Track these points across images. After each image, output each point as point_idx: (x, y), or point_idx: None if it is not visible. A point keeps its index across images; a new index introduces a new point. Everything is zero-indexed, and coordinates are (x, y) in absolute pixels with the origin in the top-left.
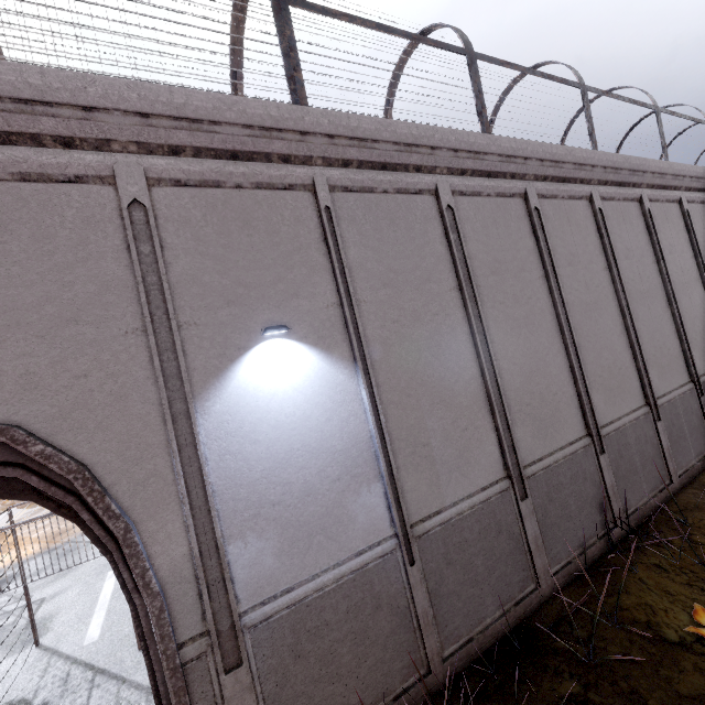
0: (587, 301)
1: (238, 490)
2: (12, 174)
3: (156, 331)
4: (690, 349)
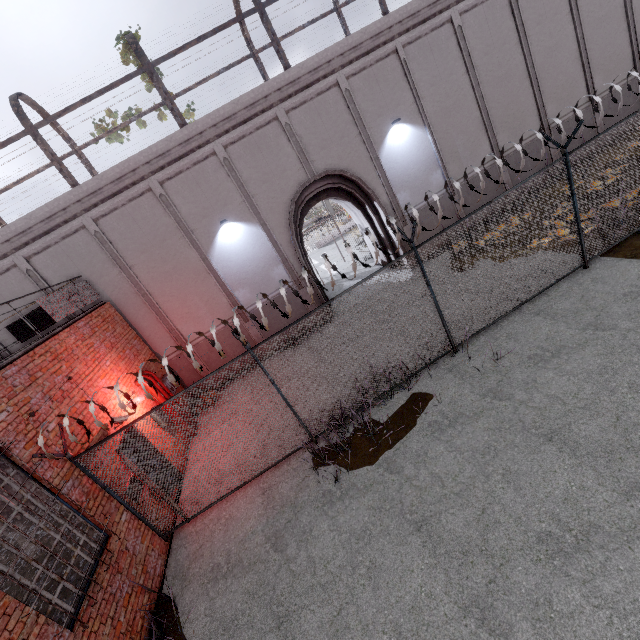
0: (550, 46)
1: (395, 179)
2: (315, 95)
3: (363, 134)
4: (638, 49)
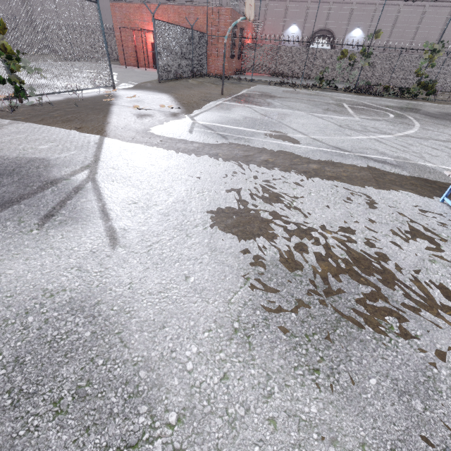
0: (425, 36)
1: (345, 47)
2: (344, 3)
3: (347, 25)
4: None
